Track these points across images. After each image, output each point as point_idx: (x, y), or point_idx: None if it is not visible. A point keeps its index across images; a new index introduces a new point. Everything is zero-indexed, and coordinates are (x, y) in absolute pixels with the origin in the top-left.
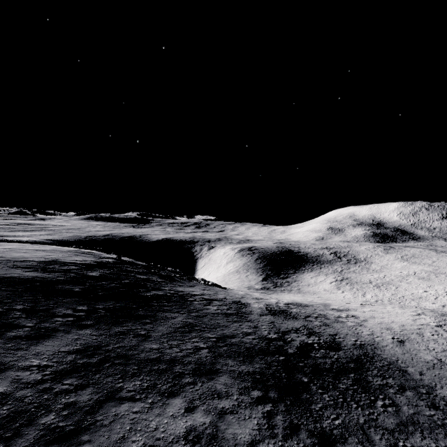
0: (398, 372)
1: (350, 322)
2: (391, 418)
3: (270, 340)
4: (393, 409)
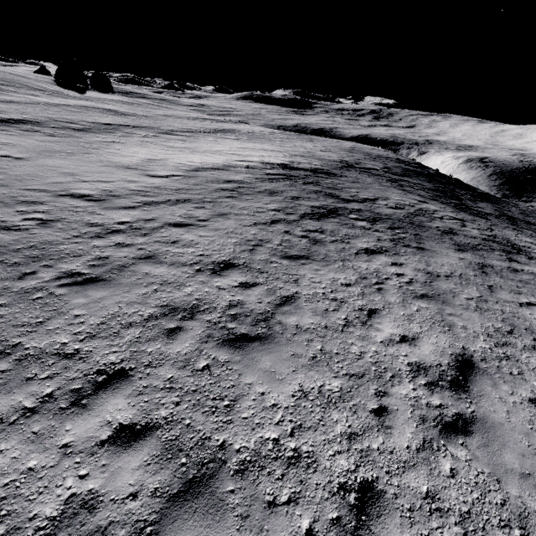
0: None
1: None
2: None
3: None
4: None
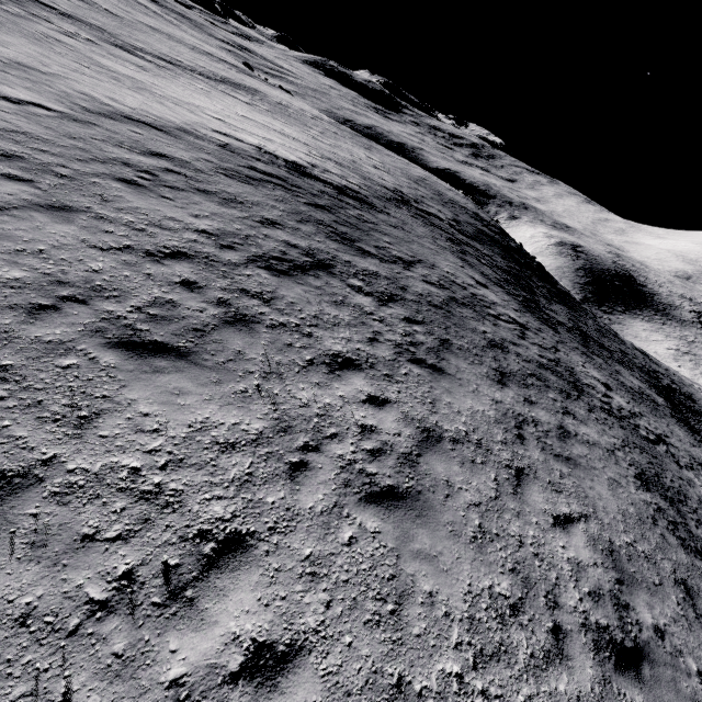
0: None
1: None
2: None
3: (648, 370)
4: None
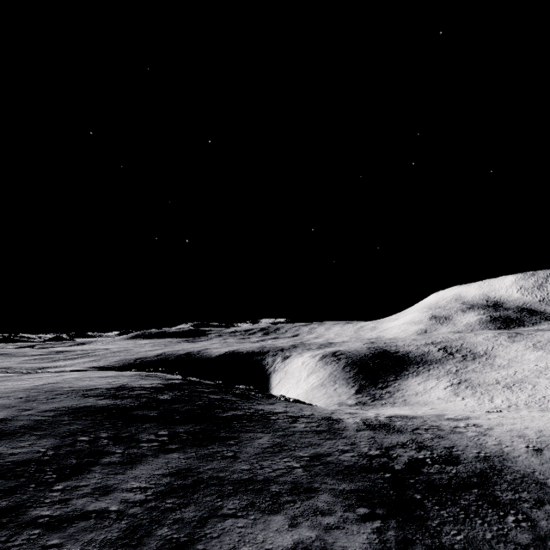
0: (534, 485)
1: (471, 432)
2: (525, 533)
3: (372, 457)
4: (528, 524)
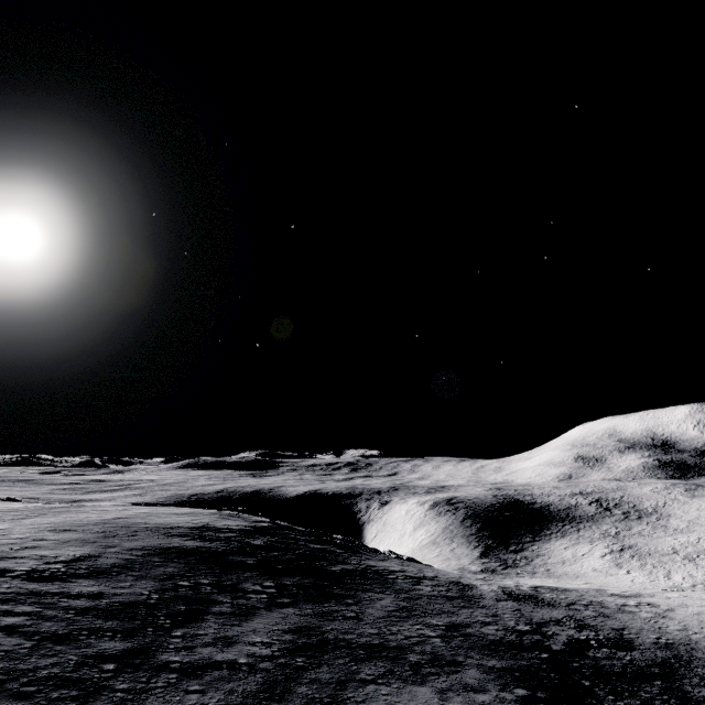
0: None
1: (645, 612)
2: None
3: (521, 632)
4: None
